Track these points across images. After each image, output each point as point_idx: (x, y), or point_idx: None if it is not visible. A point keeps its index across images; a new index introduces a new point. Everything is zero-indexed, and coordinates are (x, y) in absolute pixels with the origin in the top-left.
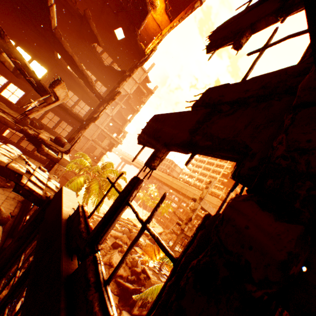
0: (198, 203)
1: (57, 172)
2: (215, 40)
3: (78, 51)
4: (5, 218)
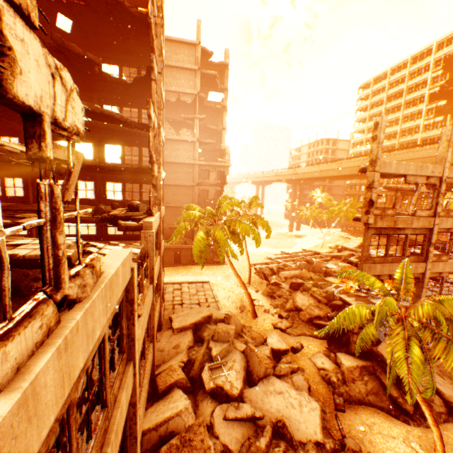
0: (372, 172)
1: (148, 240)
2: None
3: (99, 95)
4: None
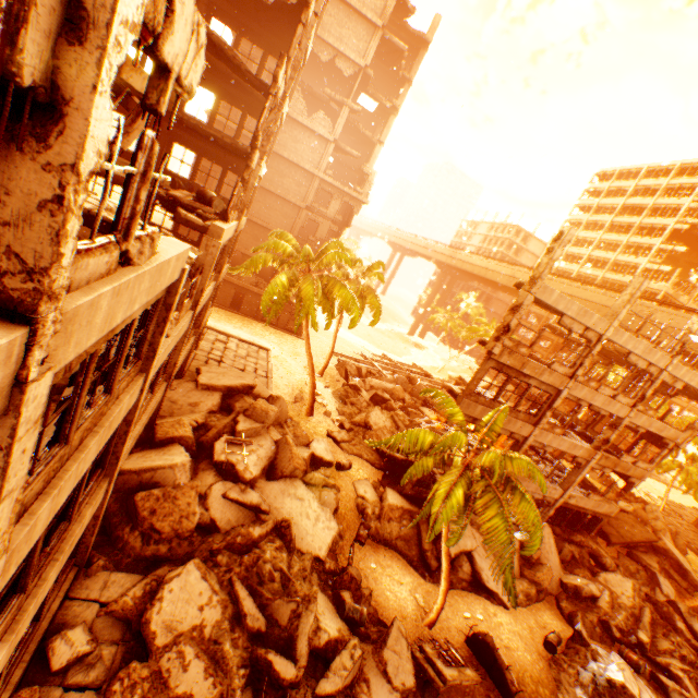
0: (526, 292)
1: (209, 250)
2: None
3: None
4: None
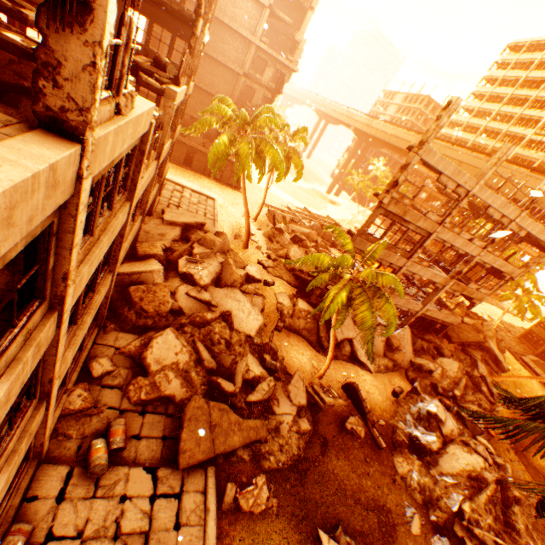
0: (414, 154)
1: (167, 111)
2: None
3: None
4: None
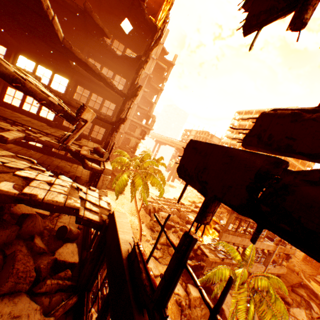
0: None
1: (104, 182)
2: (254, 14)
3: (89, 49)
4: (76, 234)
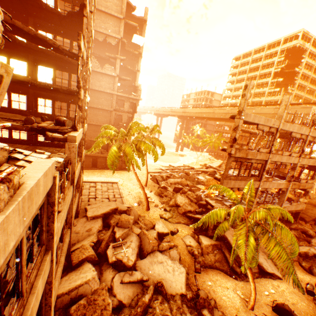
0: (238, 119)
1: (71, 150)
2: None
3: (34, 20)
4: None
